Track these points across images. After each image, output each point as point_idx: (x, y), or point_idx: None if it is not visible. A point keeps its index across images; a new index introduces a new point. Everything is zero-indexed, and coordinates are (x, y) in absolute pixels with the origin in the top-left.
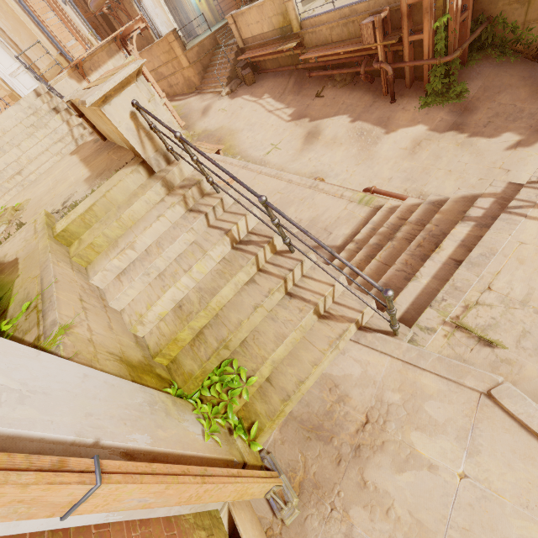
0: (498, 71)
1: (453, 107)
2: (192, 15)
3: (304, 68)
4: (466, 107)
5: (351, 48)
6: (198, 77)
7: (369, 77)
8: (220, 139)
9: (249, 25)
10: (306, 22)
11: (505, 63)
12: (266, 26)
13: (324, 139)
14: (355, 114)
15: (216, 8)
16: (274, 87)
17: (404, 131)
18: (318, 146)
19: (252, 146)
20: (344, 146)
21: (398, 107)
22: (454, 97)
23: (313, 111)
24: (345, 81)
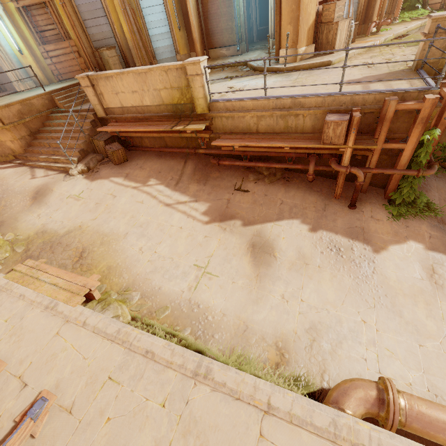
0: (441, 183)
1: (429, 219)
2: (7, 66)
3: (206, 153)
4: (443, 220)
5: (304, 144)
6: (20, 143)
7: (313, 177)
8: (83, 253)
9: (118, 93)
10: (218, 104)
11: (441, 176)
12: (149, 98)
13: (284, 256)
14: (310, 220)
15: (49, 67)
16: (162, 170)
17: (398, 249)
18: (283, 270)
19: (157, 269)
20: (326, 271)
21: (363, 214)
22: (426, 209)
23: (242, 210)
24: (275, 176)
